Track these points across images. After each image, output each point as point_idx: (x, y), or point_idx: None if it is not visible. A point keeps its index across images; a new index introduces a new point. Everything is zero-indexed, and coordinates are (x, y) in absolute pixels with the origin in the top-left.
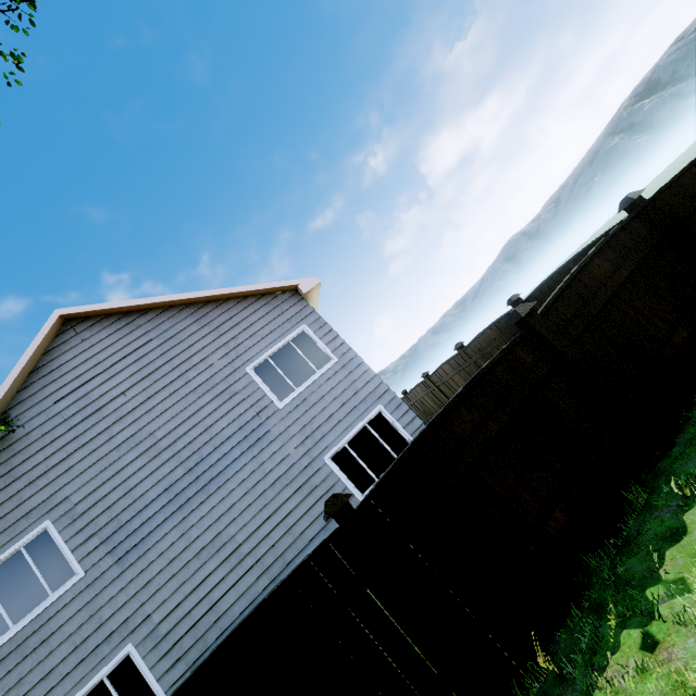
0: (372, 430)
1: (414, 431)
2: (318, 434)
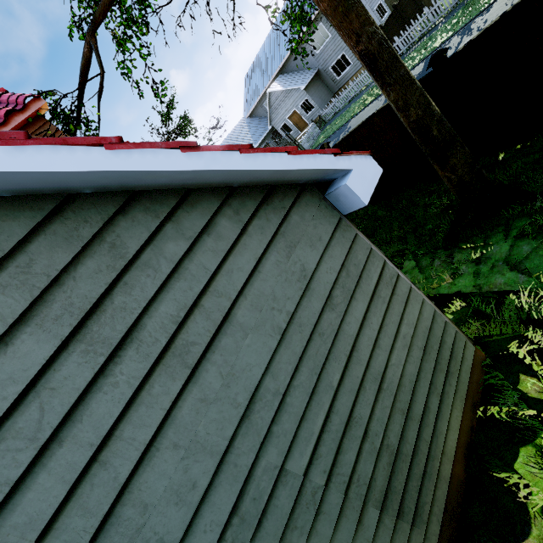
0: (380, 6)
1: (387, 9)
2: (372, 3)
